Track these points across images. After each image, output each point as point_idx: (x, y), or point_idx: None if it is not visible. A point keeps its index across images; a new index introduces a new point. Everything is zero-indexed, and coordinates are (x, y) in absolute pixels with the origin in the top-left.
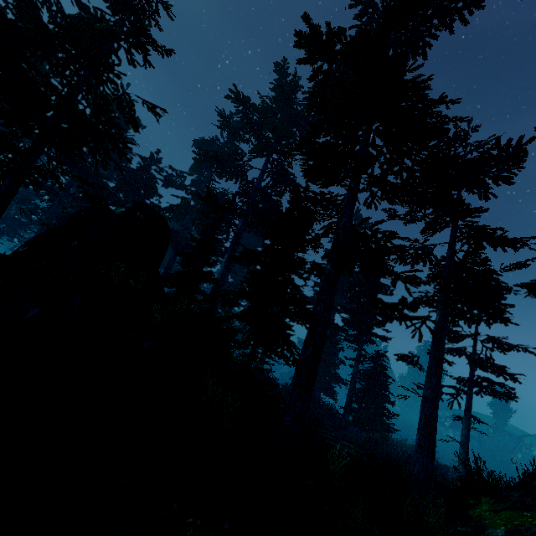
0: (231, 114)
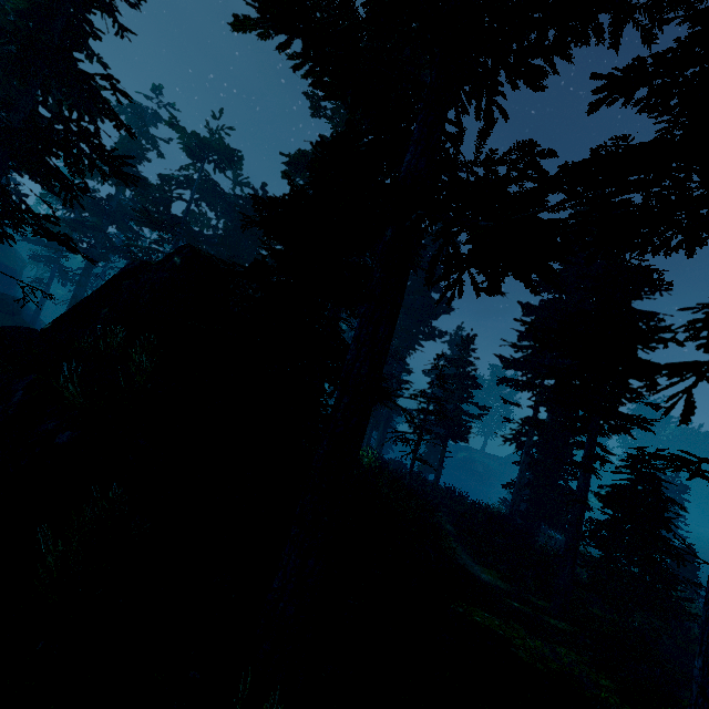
0: None
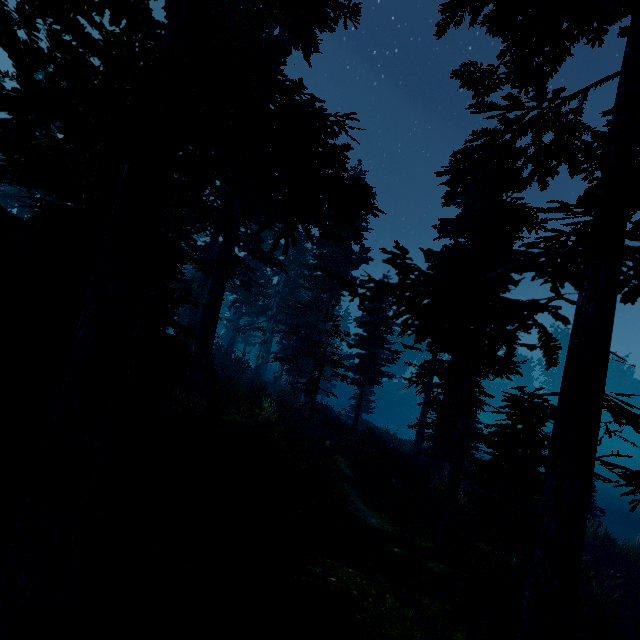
0: None
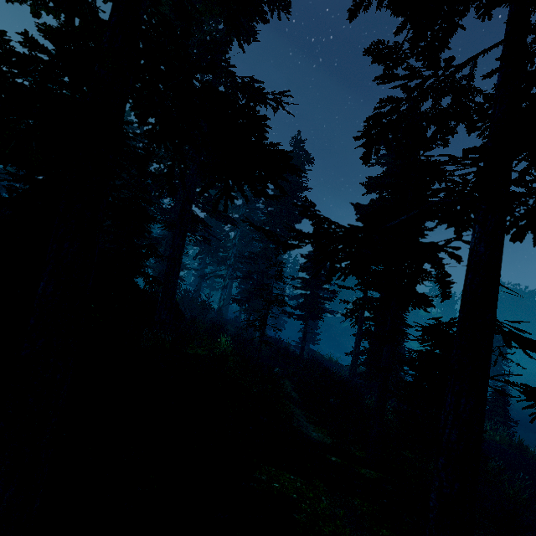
0: None
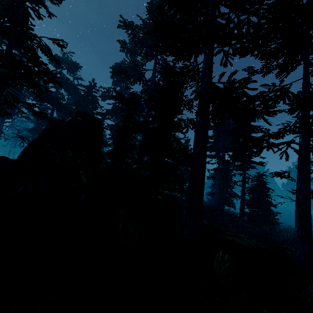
0: (130, 41)
